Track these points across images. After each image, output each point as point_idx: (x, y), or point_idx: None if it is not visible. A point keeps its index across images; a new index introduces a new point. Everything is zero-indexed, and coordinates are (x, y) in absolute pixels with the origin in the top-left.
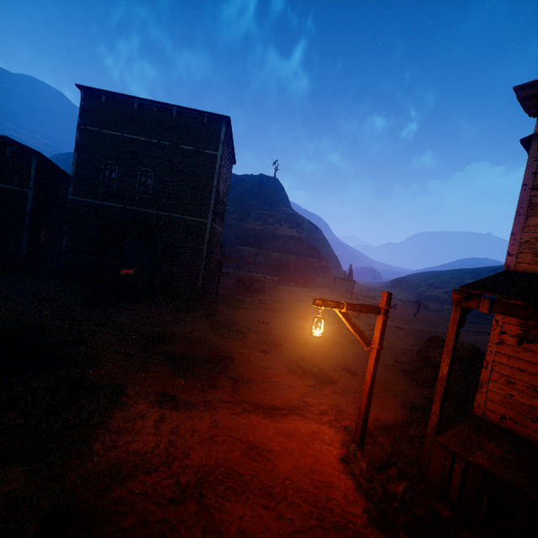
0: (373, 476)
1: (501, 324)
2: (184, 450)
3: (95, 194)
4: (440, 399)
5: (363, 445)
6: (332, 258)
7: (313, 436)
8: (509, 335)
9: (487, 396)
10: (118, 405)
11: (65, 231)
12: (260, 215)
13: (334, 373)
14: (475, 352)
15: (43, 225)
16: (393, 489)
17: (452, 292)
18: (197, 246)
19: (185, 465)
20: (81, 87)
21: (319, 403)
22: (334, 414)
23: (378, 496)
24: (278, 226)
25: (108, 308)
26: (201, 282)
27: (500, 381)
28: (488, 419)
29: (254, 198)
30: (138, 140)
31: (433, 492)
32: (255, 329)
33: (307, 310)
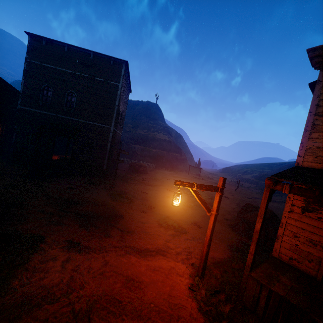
0: (209, 299)
1: (292, 200)
2: (81, 284)
3: (36, 106)
4: (254, 248)
5: (203, 276)
6: (188, 154)
7: (171, 270)
8: (297, 207)
9: (282, 244)
10: (37, 250)
11: (14, 129)
12: (146, 126)
13: (187, 226)
14: (272, 214)
15: (0, 124)
16: (222, 310)
17: (266, 179)
18: (104, 143)
19: (80, 295)
20: (28, 33)
21: (176, 247)
22: (186, 254)
23: (213, 316)
24: (157, 133)
25: (42, 181)
26: (105, 165)
27: (290, 235)
28: (281, 259)
29: (143, 115)
30: (66, 72)
31: (247, 309)
32: (138, 197)
33: (172, 185)
